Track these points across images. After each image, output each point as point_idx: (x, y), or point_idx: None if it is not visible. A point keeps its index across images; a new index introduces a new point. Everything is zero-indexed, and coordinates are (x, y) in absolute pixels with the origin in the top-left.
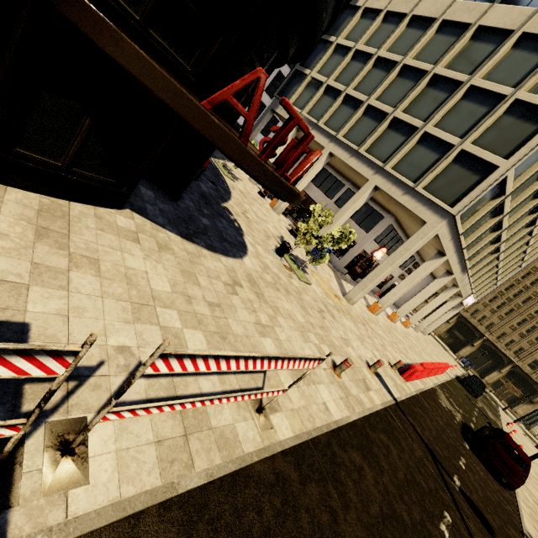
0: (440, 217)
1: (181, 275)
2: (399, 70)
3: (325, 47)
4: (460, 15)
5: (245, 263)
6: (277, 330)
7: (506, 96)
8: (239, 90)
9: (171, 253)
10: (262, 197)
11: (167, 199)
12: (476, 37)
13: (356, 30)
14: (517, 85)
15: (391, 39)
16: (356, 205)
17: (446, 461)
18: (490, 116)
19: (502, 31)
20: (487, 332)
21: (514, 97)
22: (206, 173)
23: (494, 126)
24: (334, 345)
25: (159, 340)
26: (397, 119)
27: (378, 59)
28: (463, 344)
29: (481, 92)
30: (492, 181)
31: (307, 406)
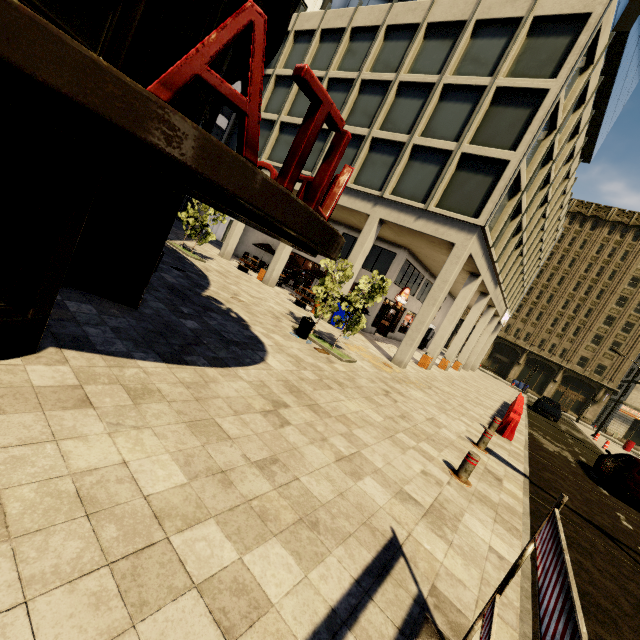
0: (467, 233)
1: (192, 433)
2: (359, 87)
3: (264, 82)
4: (404, 17)
5: (272, 366)
6: (367, 455)
7: (486, 86)
8: (220, 52)
9: (159, 398)
10: (245, 272)
11: (120, 309)
12: (429, 36)
13: (293, 57)
14: (492, 73)
15: (337, 58)
16: (365, 248)
17: (619, 532)
18: (478, 110)
19: (454, 24)
20: (527, 345)
21: (495, 85)
22: (164, 260)
23: (486, 120)
24: (430, 436)
25: (208, 634)
26: (376, 140)
27: (330, 81)
28: (509, 365)
29: (457, 90)
30: (508, 177)
31: (482, 575)
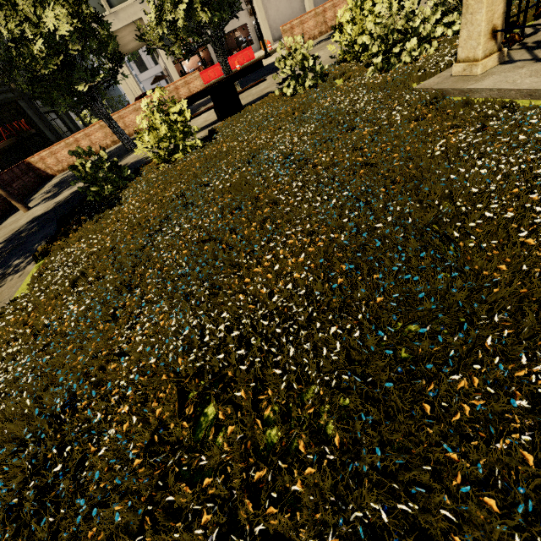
0: None
1: None
2: None
3: None
4: None
5: None
6: None
7: None
8: None
9: None
10: None
11: None
12: None
13: None
14: None
15: None
16: None
17: None
18: None
19: None
20: None
21: None
22: None
23: None
24: None
25: None
26: None
27: None
28: None
29: None
30: None
31: None
